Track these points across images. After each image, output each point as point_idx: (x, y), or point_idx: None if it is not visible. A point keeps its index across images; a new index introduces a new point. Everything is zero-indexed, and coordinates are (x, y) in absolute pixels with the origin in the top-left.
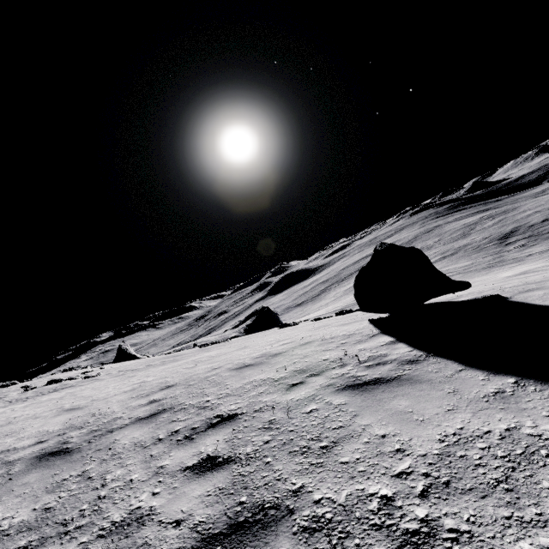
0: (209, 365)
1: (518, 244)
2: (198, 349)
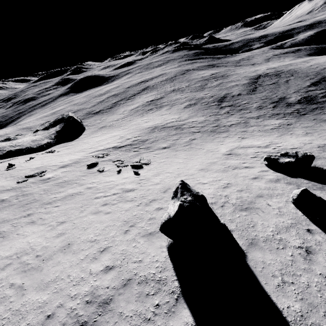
0: (40, 299)
1: (226, 110)
2: (16, 190)
